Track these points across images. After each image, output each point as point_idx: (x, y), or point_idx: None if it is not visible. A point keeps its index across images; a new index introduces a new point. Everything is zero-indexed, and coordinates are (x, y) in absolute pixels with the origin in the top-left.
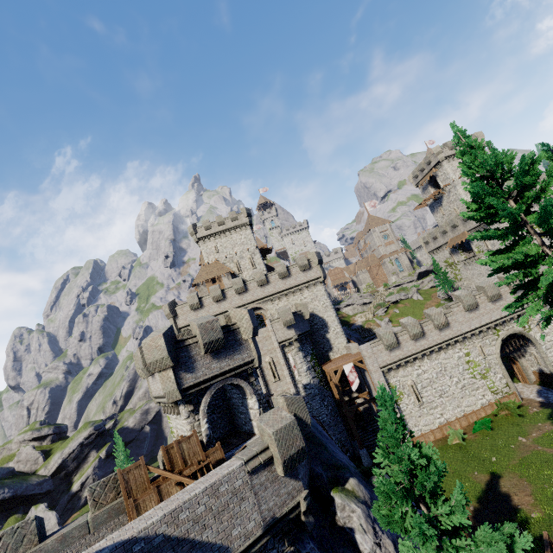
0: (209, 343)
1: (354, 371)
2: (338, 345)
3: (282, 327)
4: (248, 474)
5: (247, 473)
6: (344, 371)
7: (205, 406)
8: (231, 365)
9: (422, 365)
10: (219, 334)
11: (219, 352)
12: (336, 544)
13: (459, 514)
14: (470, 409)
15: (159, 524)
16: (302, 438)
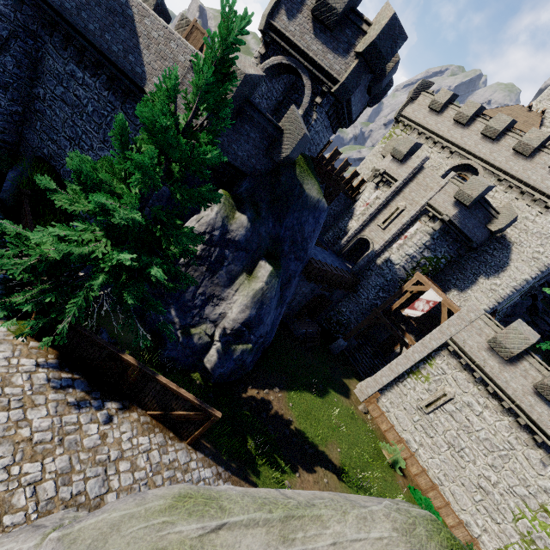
0: (323, 2)
1: (431, 306)
2: (473, 297)
3: (453, 195)
4: (191, 65)
5: (189, 61)
6: (437, 316)
7: (269, 63)
8: (317, 57)
9: (491, 411)
10: (340, 5)
11: (324, 32)
12: (192, 208)
13: (138, 175)
14: (448, 497)
15: (136, 5)
16: (232, 95)
